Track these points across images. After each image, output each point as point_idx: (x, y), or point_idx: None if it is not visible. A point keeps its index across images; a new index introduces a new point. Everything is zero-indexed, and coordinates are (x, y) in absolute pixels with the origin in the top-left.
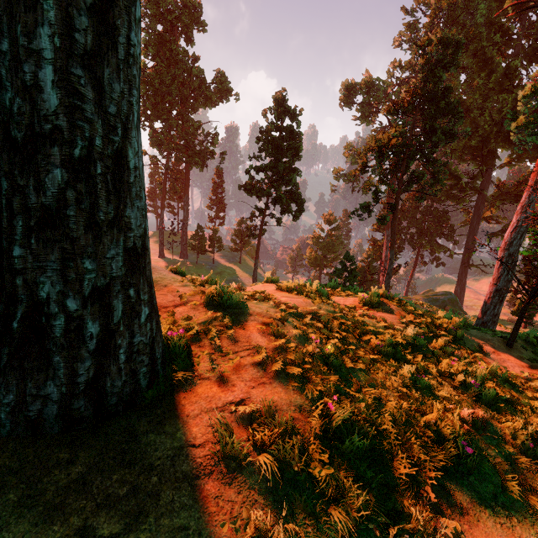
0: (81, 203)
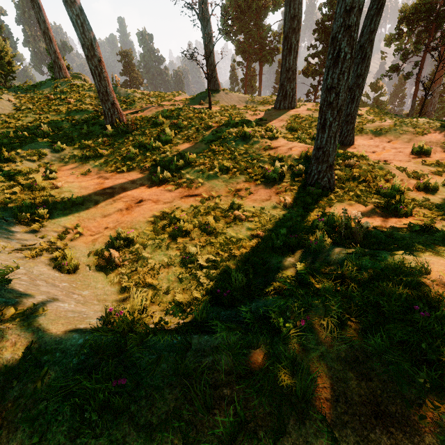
0: (292, 76)
